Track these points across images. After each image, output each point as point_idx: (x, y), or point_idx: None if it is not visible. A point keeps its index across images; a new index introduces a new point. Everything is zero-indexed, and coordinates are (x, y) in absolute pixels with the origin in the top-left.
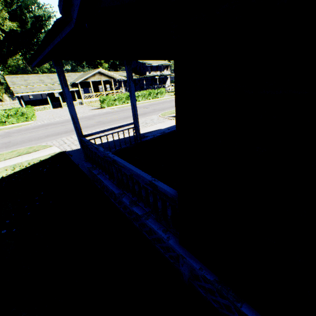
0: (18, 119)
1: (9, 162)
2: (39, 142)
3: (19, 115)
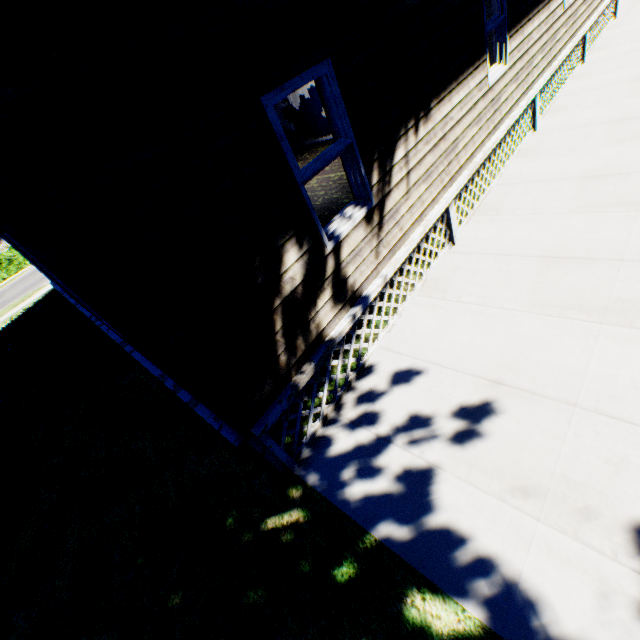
0: (8, 271)
1: (7, 316)
2: (35, 288)
3: (7, 264)
